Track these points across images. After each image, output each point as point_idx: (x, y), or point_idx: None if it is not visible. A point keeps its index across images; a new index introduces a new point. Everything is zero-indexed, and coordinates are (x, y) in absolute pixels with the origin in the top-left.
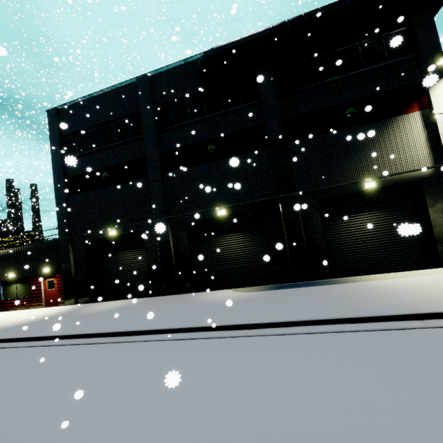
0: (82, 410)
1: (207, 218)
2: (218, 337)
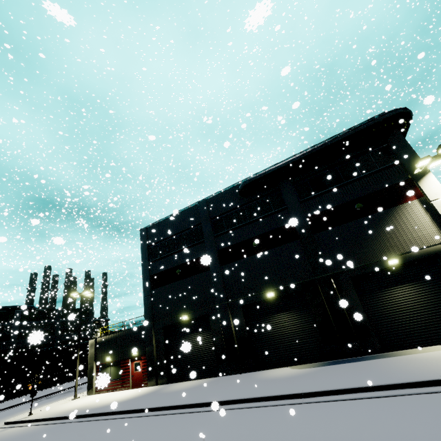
0: None
1: (259, 300)
2: (280, 404)
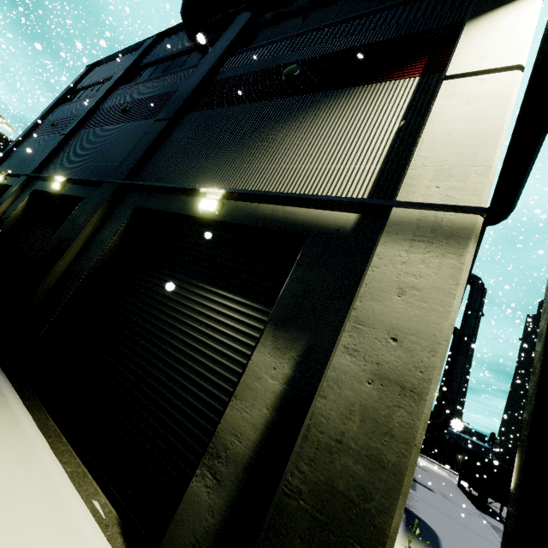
0: None
1: (48, 190)
2: None
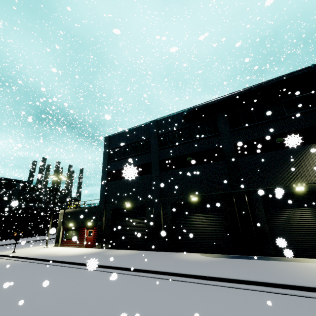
0: (115, 303)
1: (185, 201)
2: (188, 281)
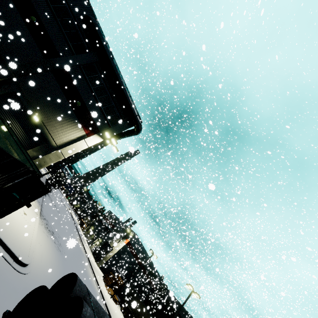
0: None
1: None
2: None
